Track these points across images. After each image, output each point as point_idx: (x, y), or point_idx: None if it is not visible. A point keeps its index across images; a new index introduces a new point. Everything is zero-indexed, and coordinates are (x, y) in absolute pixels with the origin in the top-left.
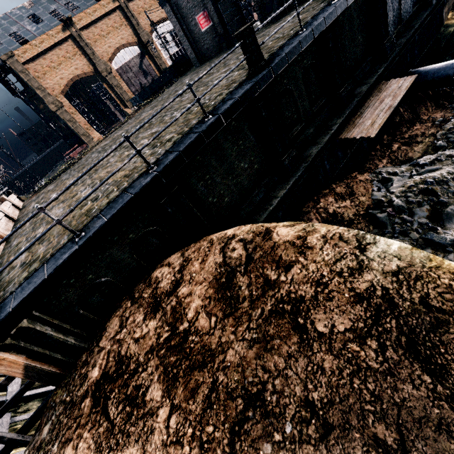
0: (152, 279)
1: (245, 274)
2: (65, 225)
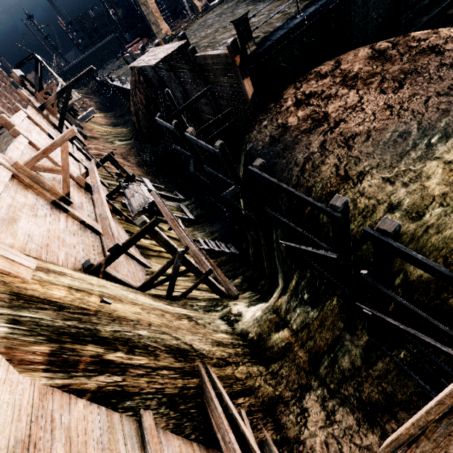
0: (311, 72)
1: (393, 49)
2: (298, 3)
